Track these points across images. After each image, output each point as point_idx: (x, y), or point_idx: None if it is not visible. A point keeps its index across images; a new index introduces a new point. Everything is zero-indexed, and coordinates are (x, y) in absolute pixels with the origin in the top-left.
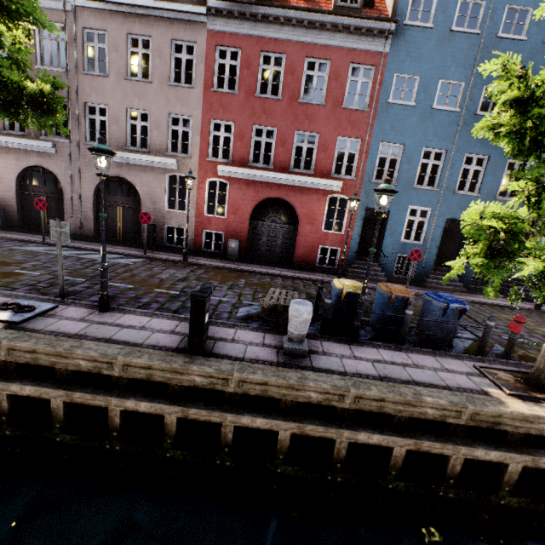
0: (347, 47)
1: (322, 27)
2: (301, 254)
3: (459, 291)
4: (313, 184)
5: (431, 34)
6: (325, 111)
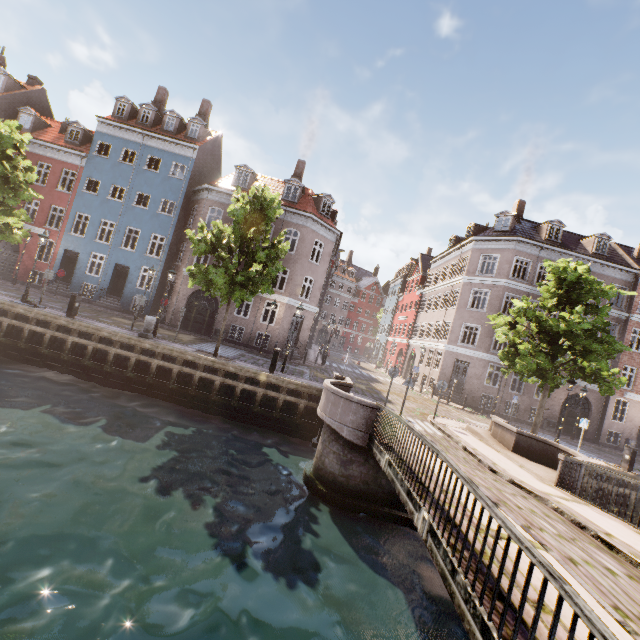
0: (62, 160)
1: (49, 148)
2: (19, 273)
3: (114, 310)
4: (32, 230)
5: (109, 162)
6: (46, 190)
